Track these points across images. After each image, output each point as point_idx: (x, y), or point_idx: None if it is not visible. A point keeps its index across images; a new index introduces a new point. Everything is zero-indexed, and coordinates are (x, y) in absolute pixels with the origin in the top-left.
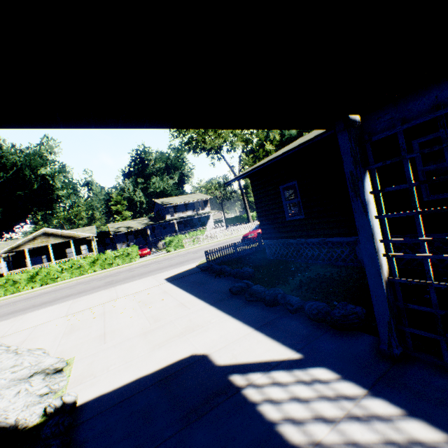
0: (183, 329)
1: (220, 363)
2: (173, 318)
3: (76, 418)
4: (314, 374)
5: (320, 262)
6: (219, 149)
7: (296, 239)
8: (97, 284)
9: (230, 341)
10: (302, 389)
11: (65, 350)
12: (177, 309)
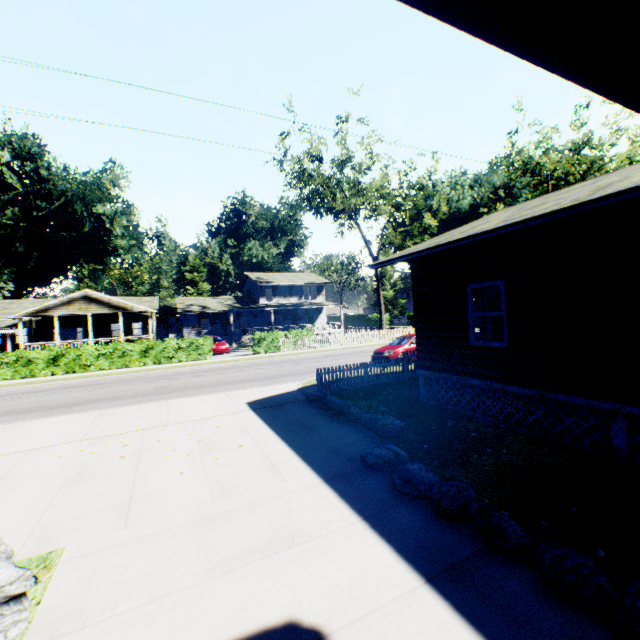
0: (274, 533)
1: None
2: (256, 498)
3: None
4: None
5: (525, 431)
6: (354, 213)
7: (483, 381)
8: (143, 388)
9: (374, 605)
10: None
11: (54, 523)
12: (264, 475)
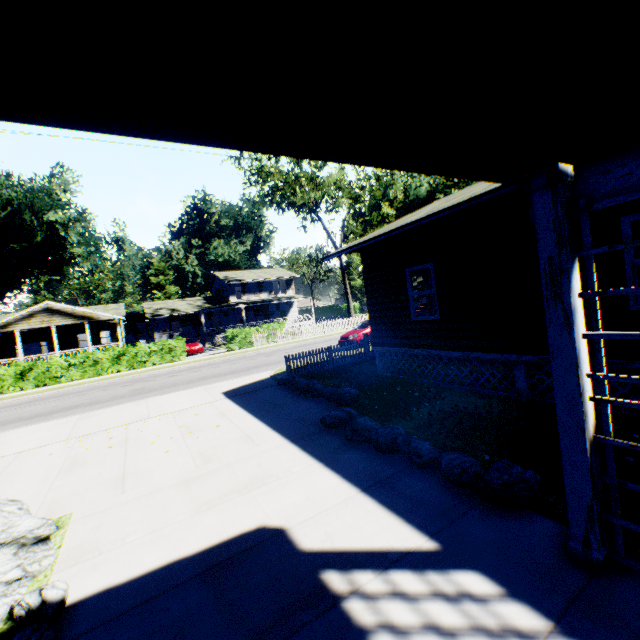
0: (248, 479)
1: (306, 547)
2: (233, 460)
3: (62, 631)
4: (461, 583)
5: (458, 387)
6: (315, 206)
7: (424, 350)
8: (120, 392)
9: (322, 509)
10: (443, 610)
11: (59, 499)
12: (239, 443)
